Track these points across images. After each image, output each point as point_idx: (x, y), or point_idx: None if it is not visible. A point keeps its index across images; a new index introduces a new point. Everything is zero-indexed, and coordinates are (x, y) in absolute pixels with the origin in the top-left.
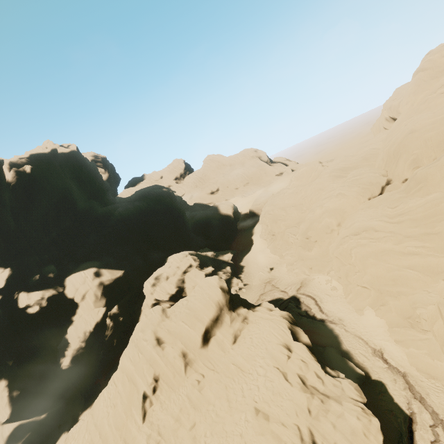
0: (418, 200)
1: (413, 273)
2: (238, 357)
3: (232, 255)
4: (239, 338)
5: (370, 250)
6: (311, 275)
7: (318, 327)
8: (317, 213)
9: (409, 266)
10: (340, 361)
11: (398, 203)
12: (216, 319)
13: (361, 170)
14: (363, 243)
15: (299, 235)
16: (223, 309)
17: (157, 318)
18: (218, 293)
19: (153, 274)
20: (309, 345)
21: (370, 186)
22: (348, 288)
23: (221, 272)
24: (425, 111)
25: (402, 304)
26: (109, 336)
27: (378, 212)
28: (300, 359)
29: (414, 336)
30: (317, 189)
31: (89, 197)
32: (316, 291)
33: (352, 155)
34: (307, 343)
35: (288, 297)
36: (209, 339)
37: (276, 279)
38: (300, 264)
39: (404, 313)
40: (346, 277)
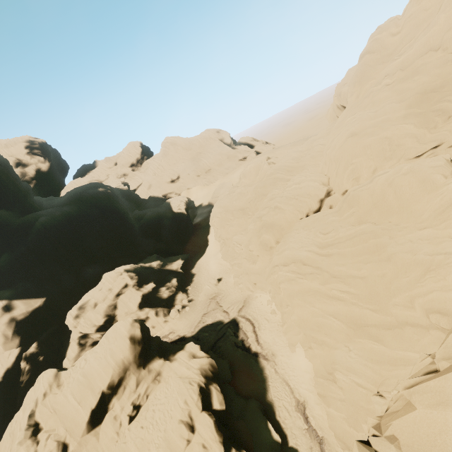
0: (349, 229)
1: (336, 323)
2: (130, 445)
3: (183, 261)
4: (143, 409)
5: (297, 288)
6: (255, 291)
7: (250, 364)
8: (257, 225)
9: (333, 314)
10: (259, 422)
11: (330, 229)
12: (118, 385)
13: (302, 176)
14: (290, 278)
15: (243, 246)
16: (128, 368)
17: (44, 390)
18: (124, 347)
19: (80, 300)
20: (221, 412)
21: (308, 199)
22: (283, 317)
23: (164, 289)
24: (369, 107)
25: (326, 355)
26: (25, 381)
27: (310, 238)
28: (201, 444)
29: (335, 394)
30: (260, 193)
31: (0, 206)
32: (256, 314)
33: (301, 150)
34: (220, 409)
35: (228, 320)
36: (105, 416)
37: (221, 295)
38: (244, 279)
39: (326, 368)
40: (280, 306)
